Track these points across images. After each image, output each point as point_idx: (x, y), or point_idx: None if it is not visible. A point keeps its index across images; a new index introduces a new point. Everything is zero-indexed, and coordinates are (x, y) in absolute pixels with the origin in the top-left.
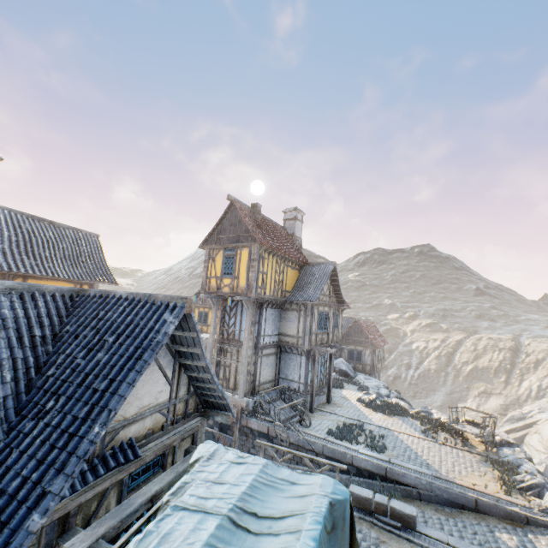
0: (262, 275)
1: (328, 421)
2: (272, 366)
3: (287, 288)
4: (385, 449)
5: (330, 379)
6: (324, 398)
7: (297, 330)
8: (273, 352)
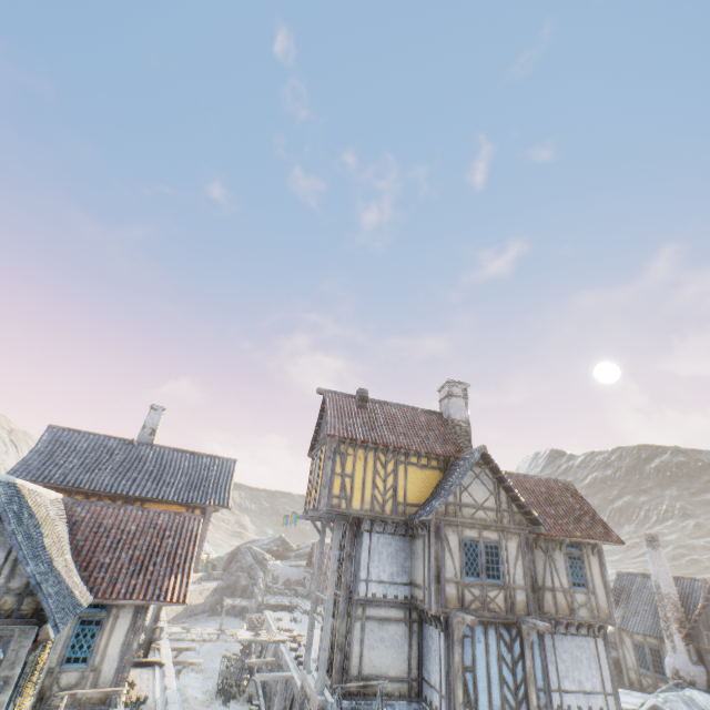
0: (341, 478)
1: None
2: (398, 645)
3: (410, 498)
4: None
5: (530, 708)
6: None
7: (422, 573)
8: (398, 617)
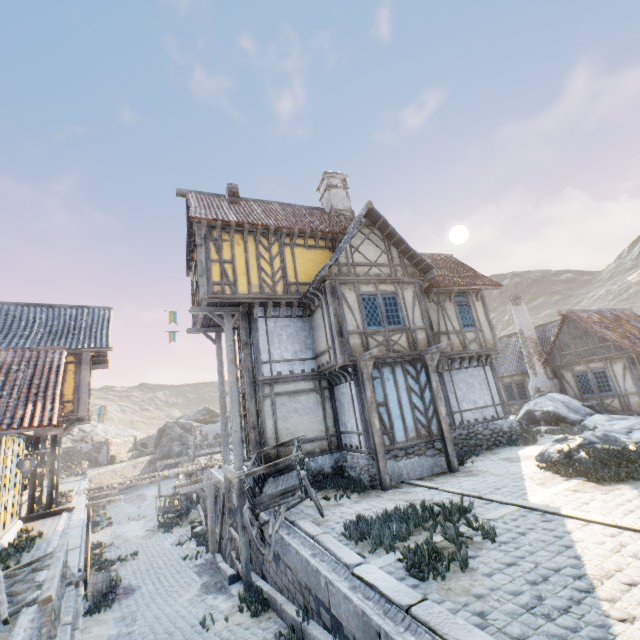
0: (220, 265)
1: (395, 503)
2: (312, 412)
3: (301, 278)
4: (462, 571)
5: (440, 419)
6: (443, 462)
7: (325, 337)
8: (308, 388)
